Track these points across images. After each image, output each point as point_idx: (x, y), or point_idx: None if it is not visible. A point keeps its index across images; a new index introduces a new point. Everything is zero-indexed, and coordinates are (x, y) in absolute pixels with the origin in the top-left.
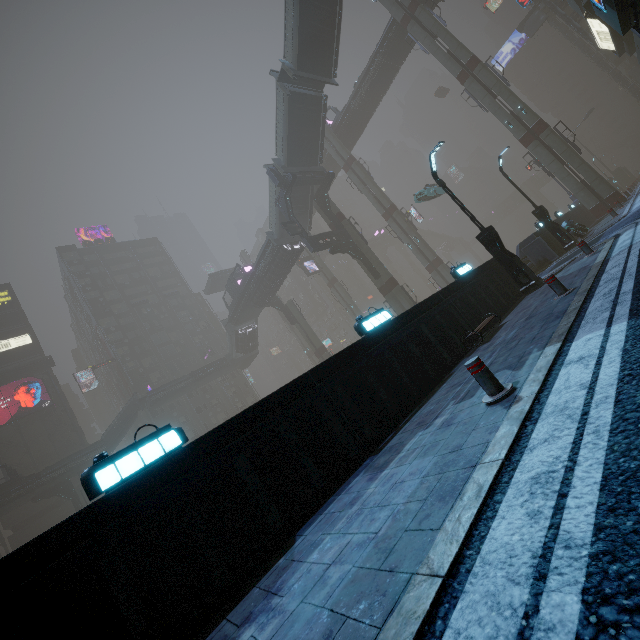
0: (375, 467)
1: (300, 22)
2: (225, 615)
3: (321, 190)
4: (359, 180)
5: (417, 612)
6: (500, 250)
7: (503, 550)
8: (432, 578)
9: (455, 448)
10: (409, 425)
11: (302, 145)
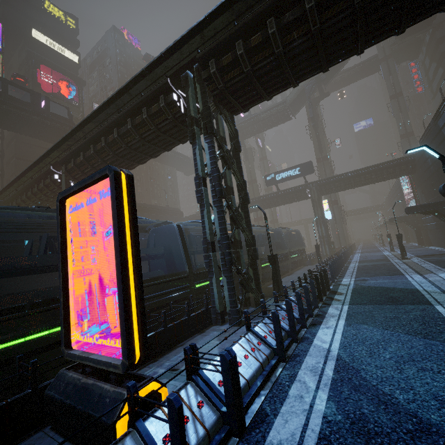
0: None
1: None
2: None
3: (318, 98)
4: None
5: None
6: None
7: None
8: None
9: None
10: None
11: (331, 70)
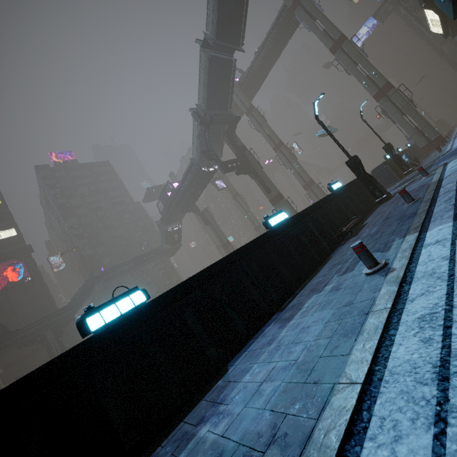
0: (282, 319)
1: (219, 4)
2: (182, 419)
3: (230, 128)
4: (257, 122)
5: (346, 407)
6: (362, 172)
7: (407, 364)
8: (353, 385)
9: (347, 303)
10: (304, 291)
11: (217, 95)
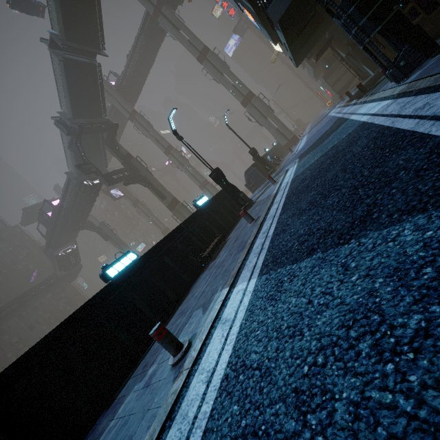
0: (93, 438)
1: (60, 1)
2: None
3: (109, 136)
4: (143, 127)
5: None
6: (225, 184)
7: None
8: None
9: None
10: (141, 365)
11: (85, 101)
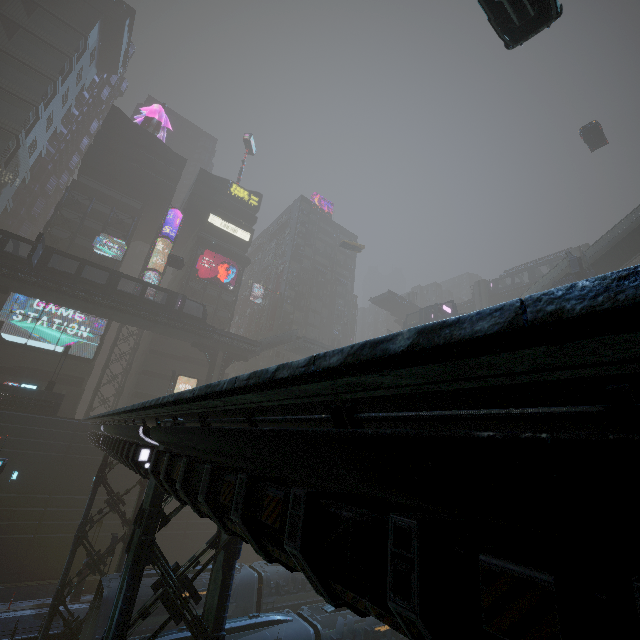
0: None
1: None
2: None
3: None
4: None
5: None
6: None
7: None
8: None
9: None
10: None
11: (612, 258)
